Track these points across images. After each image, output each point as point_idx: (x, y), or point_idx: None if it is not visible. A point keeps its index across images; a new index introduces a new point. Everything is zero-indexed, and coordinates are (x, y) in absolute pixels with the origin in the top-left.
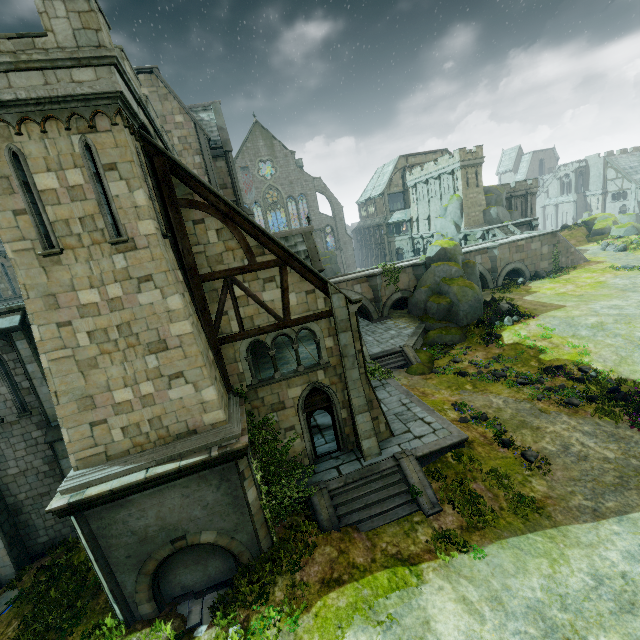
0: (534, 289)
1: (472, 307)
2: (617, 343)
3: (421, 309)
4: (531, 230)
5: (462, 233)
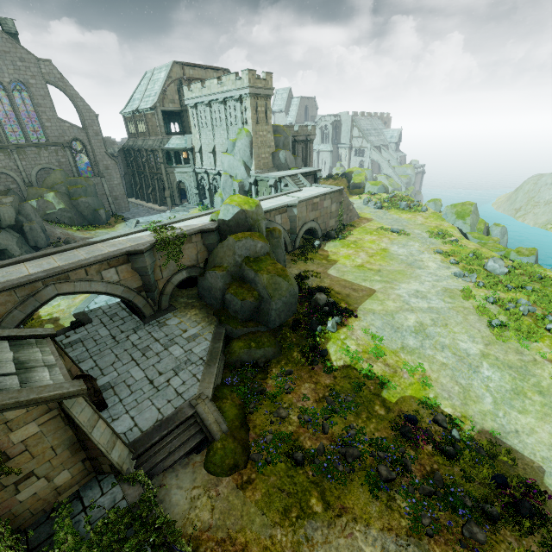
0: (332, 256)
1: (287, 304)
2: (450, 361)
3: (217, 299)
4: (316, 181)
5: (253, 177)
